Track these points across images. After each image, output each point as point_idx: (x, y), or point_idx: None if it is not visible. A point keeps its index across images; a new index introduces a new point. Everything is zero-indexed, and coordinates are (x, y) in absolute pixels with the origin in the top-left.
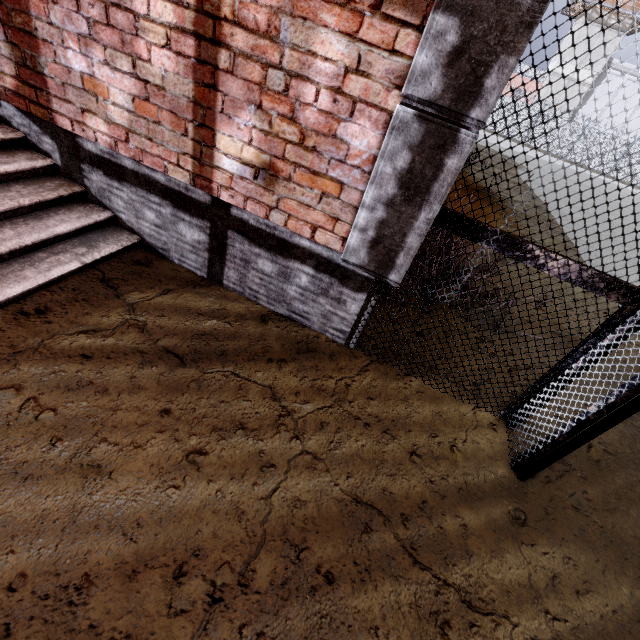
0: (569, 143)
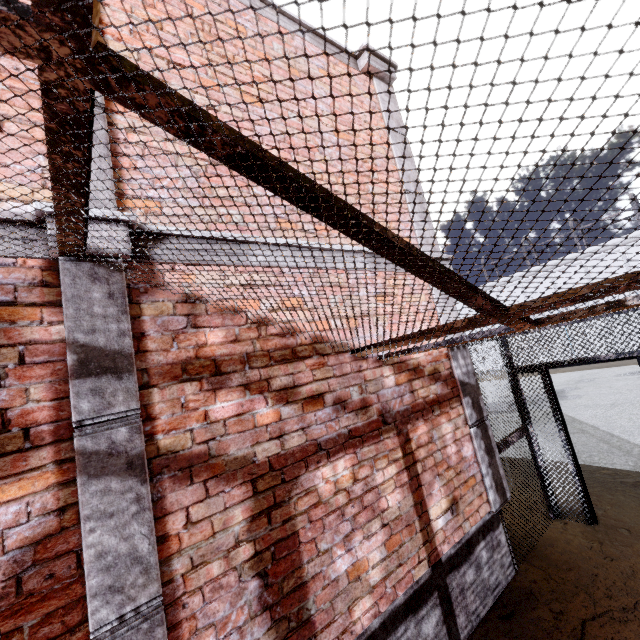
0: None
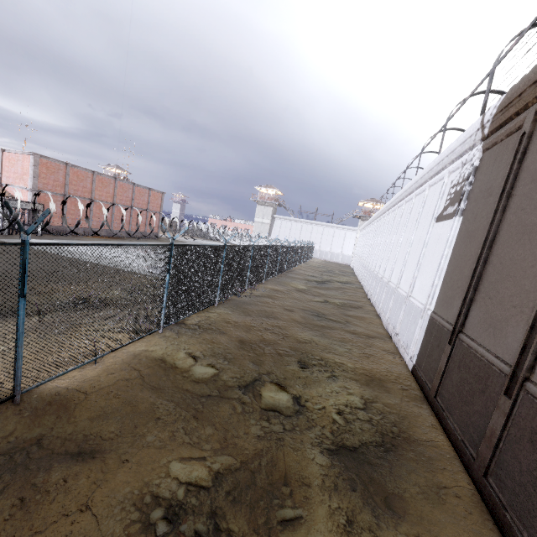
0: (256, 243)
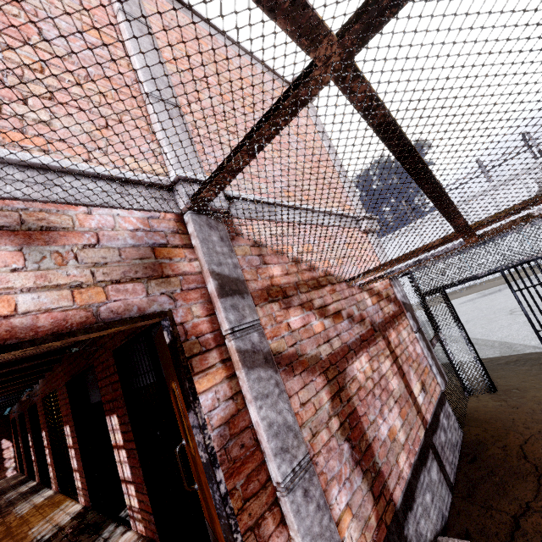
0: None
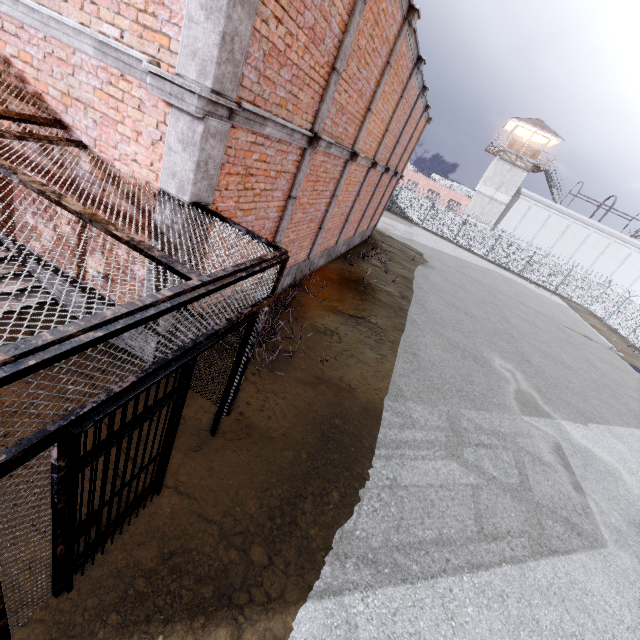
0: (488, 246)
